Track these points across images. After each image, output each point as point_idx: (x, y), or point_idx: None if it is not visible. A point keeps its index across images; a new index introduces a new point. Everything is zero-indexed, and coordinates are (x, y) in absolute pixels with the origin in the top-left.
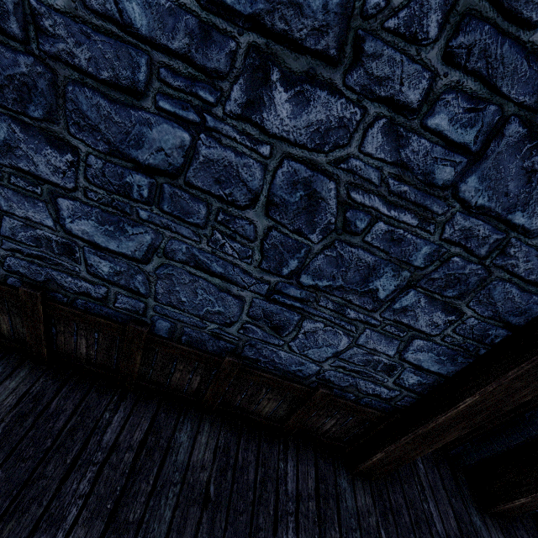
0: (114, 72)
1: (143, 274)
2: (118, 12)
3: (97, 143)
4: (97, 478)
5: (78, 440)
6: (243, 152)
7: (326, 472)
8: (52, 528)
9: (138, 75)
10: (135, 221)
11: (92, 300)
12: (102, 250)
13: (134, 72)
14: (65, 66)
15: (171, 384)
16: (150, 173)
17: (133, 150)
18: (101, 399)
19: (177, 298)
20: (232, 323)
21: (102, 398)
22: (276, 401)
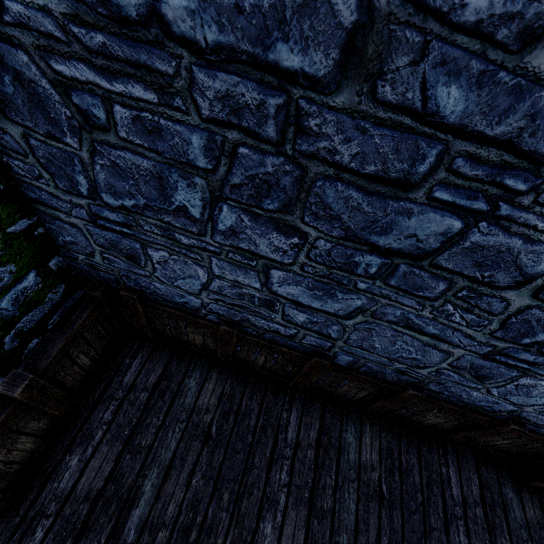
0: (384, 166)
1: (340, 325)
2: (421, 99)
3: (332, 229)
4: (292, 470)
5: (269, 436)
6: (538, 239)
7: (489, 479)
8: (272, 508)
9: (417, 166)
10: (349, 290)
11: (279, 336)
12: (304, 306)
13: (414, 164)
14: (321, 163)
15: (335, 391)
16: (387, 255)
17: (374, 236)
18: (276, 400)
19: (370, 344)
20: (425, 367)
21: (277, 398)
22: (444, 419)
